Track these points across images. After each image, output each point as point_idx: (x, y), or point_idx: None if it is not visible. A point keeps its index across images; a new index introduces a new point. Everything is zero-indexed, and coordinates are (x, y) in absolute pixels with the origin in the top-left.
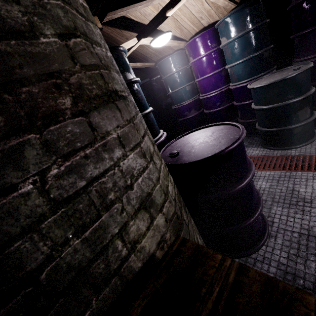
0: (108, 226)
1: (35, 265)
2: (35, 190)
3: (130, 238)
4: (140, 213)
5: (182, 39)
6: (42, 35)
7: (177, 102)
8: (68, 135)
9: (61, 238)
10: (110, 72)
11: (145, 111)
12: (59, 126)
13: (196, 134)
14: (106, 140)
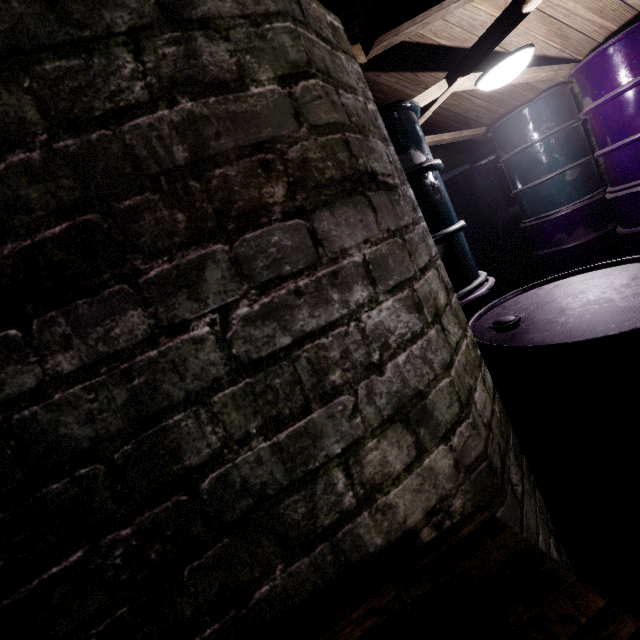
0: (323, 436)
1: (196, 462)
2: (212, 336)
3: (363, 475)
4: (394, 429)
5: (565, 59)
6: (254, 83)
7: (537, 212)
8: (272, 250)
9: (239, 430)
10: (367, 138)
11: (447, 229)
12: (260, 233)
13: (579, 280)
14: (339, 267)
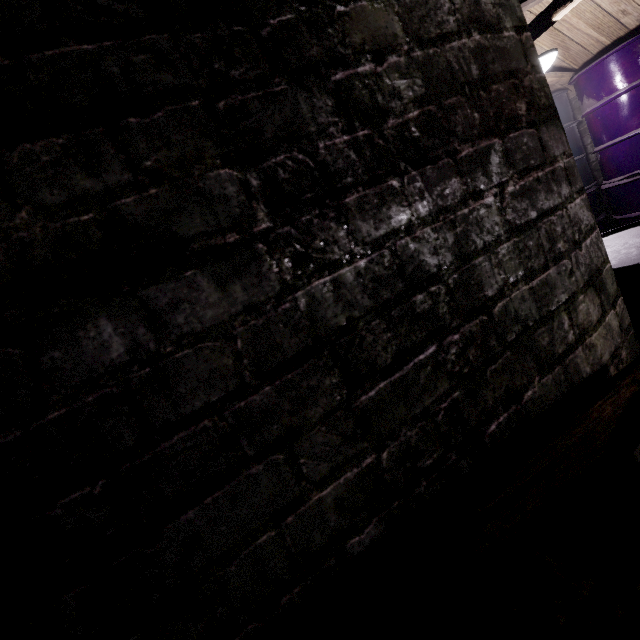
0: (555, 287)
1: (490, 293)
2: (495, 204)
3: (577, 320)
4: (590, 291)
5: (564, 68)
6: (504, 28)
7: None
8: (523, 148)
9: (511, 274)
10: None
11: None
12: (517, 134)
13: (628, 233)
14: (554, 168)
